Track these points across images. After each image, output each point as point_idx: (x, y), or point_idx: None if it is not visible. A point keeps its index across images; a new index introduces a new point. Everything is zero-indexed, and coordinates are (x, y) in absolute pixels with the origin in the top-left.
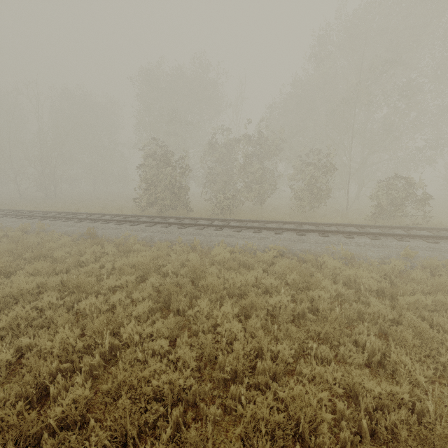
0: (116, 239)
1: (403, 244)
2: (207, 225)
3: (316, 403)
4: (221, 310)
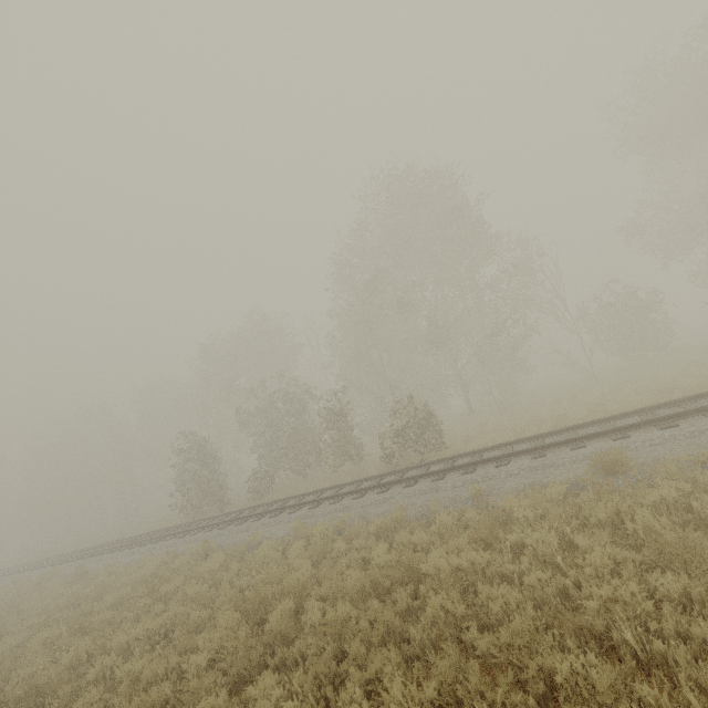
0: (95, 573)
1: (326, 509)
2: (191, 530)
3: None
4: (39, 635)
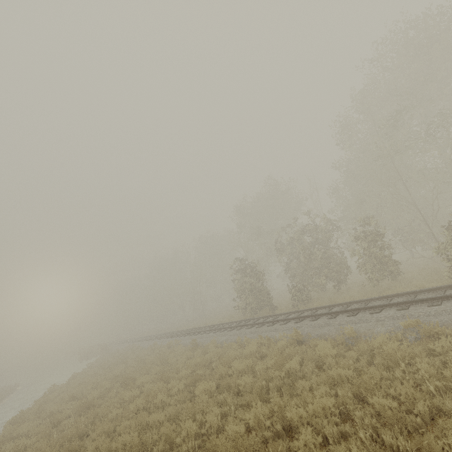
0: (205, 345)
1: (428, 310)
2: (265, 322)
3: (194, 432)
4: (202, 386)
